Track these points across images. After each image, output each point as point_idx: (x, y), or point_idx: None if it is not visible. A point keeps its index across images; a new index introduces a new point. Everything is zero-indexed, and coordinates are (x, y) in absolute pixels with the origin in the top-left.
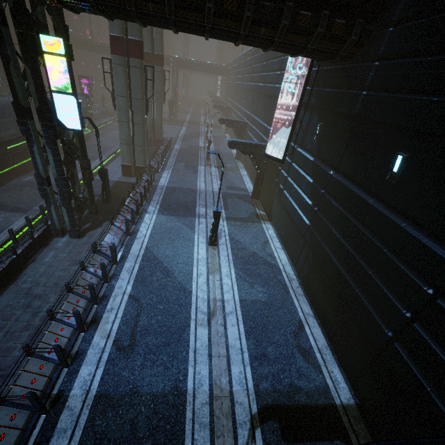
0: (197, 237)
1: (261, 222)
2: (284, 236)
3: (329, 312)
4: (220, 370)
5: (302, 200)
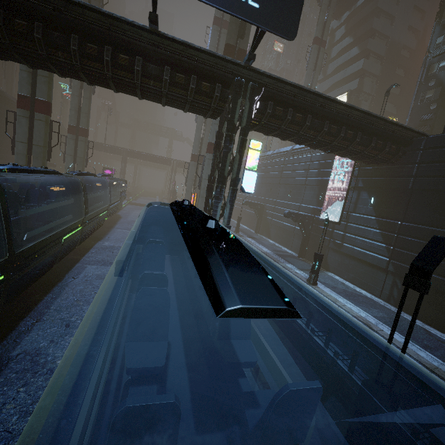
0: (296, 280)
1: (324, 272)
2: (354, 278)
3: (440, 315)
4: (414, 354)
5: (373, 245)
